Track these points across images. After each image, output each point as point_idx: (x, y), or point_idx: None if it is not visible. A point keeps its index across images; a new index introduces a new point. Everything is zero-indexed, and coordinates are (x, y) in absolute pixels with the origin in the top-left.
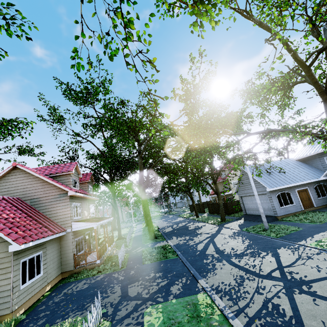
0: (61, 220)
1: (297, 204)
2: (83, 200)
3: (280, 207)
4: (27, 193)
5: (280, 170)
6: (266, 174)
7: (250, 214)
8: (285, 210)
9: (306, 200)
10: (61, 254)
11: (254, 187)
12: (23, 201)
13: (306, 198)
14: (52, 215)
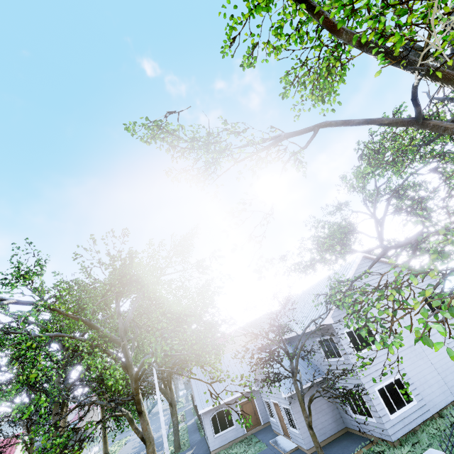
0: None
1: (238, 425)
2: None
3: (214, 436)
4: None
5: (226, 372)
6: (210, 381)
7: (204, 438)
8: (222, 438)
9: (252, 415)
10: None
11: (162, 423)
12: None
13: (251, 413)
14: None
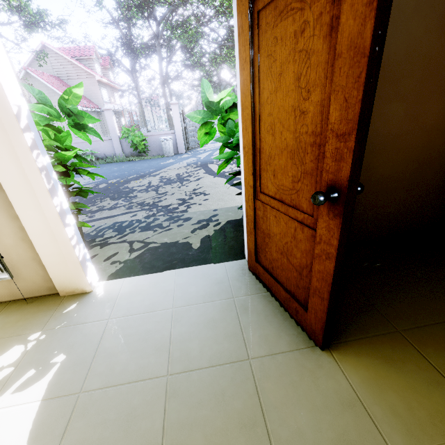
0: (96, 101)
1: None
2: (107, 86)
3: None
4: (63, 73)
5: None
6: None
7: None
8: None
9: None
10: (102, 125)
11: None
12: (62, 80)
13: None
14: (88, 96)
